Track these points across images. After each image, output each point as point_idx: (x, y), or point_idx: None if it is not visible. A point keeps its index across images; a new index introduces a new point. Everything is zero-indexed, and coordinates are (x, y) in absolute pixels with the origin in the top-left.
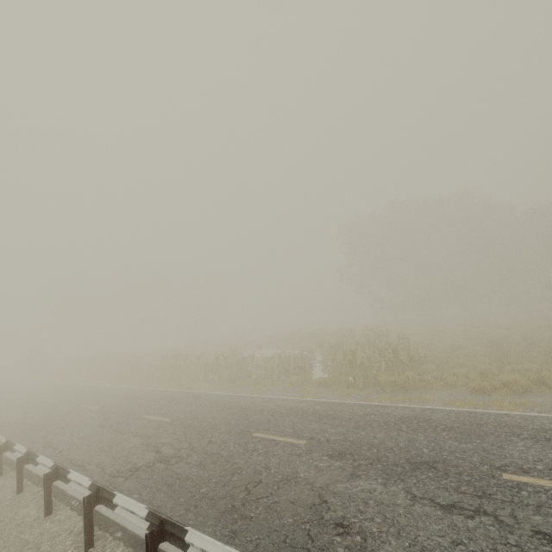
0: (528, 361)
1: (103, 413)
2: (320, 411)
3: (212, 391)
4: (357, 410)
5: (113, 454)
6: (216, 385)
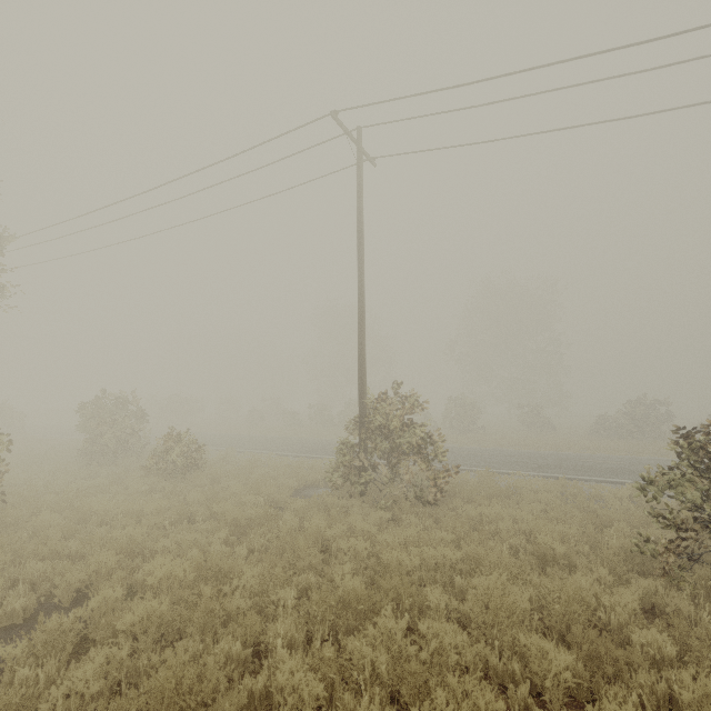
0: None
1: None
2: None
3: None
4: None
5: None
6: None
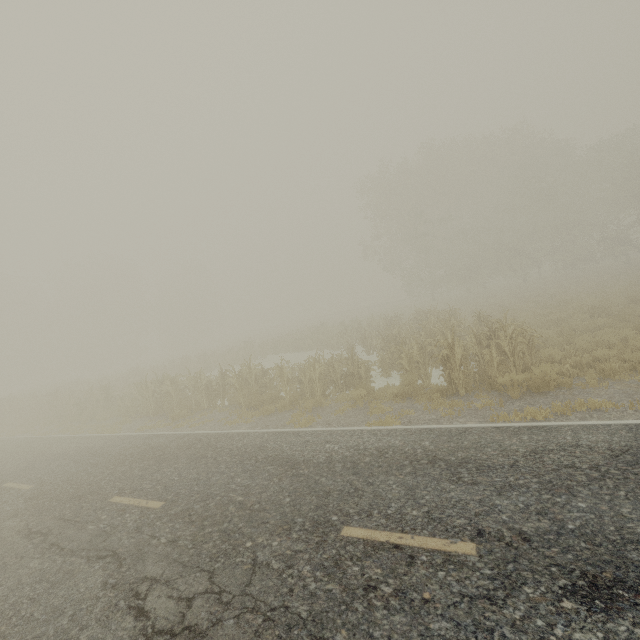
0: None
1: (37, 499)
2: (440, 454)
3: (226, 427)
4: (506, 442)
5: (34, 632)
6: (230, 415)
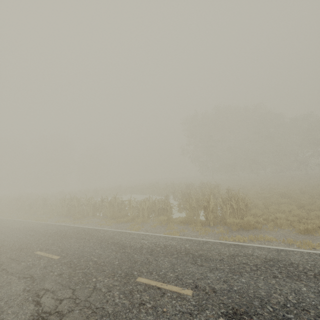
0: (319, 208)
1: (0, 248)
2: (191, 251)
3: (98, 226)
4: (222, 249)
5: None
6: (101, 220)
